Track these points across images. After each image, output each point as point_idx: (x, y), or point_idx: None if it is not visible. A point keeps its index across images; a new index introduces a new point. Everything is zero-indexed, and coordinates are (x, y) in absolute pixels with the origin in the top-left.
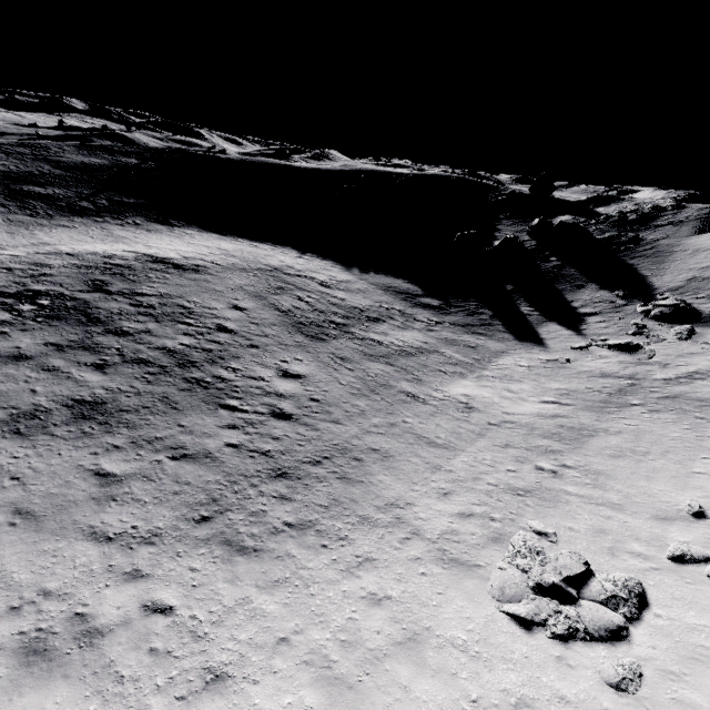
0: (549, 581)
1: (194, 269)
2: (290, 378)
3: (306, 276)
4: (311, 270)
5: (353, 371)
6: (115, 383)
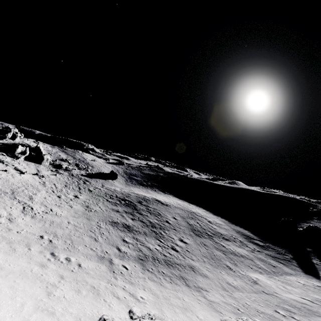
0: None
1: (166, 205)
2: (182, 242)
3: (203, 217)
4: (206, 216)
5: (207, 249)
6: (134, 224)
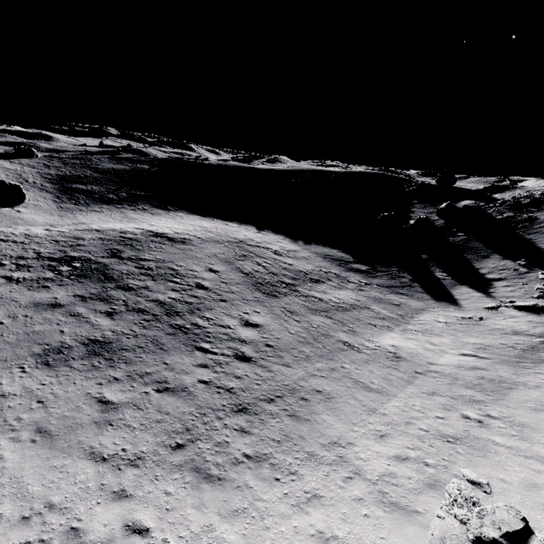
0: (489, 536)
1: (182, 241)
2: (250, 327)
3: (263, 247)
4: (267, 242)
5: (299, 322)
6: (120, 327)
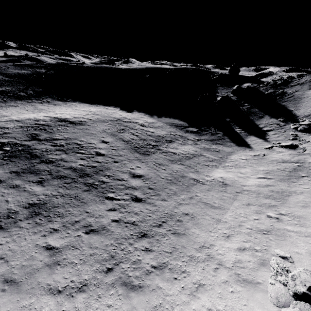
0: (301, 291)
1: (80, 123)
2: (136, 178)
3: (133, 122)
4: (135, 118)
5: (165, 170)
6: (49, 191)
